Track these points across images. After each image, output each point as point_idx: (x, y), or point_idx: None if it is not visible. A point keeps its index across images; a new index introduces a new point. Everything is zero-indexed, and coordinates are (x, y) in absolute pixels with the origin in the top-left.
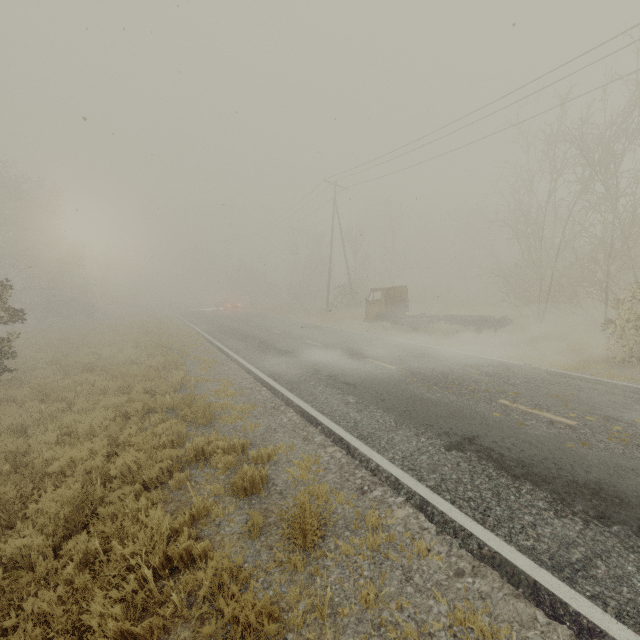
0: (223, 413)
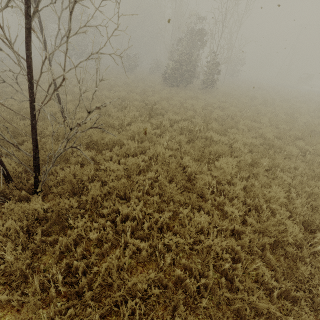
0: None
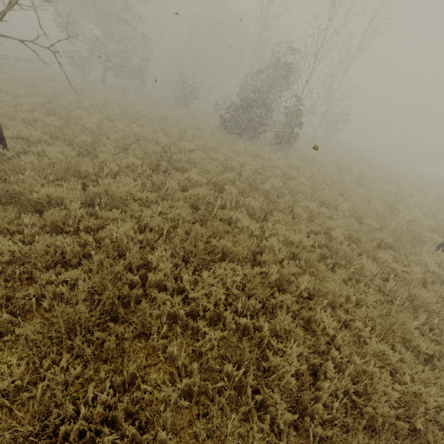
0: None
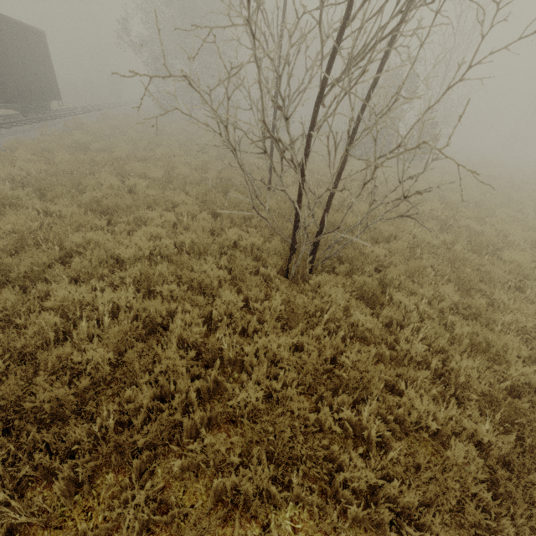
0: None
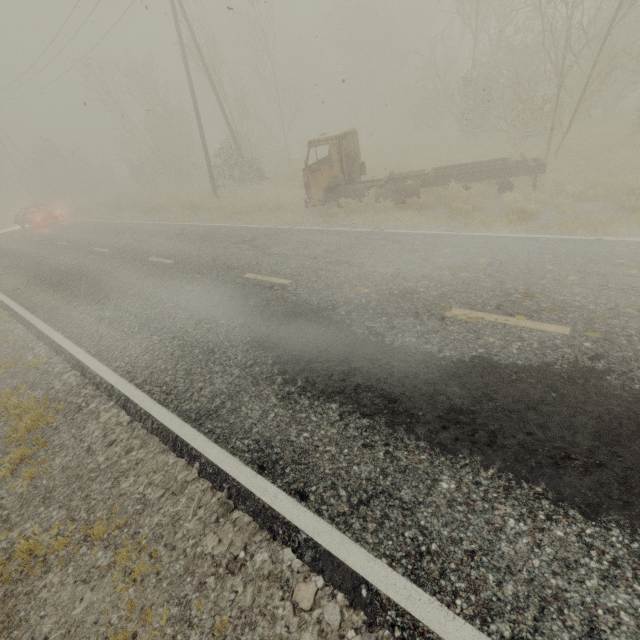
0: None
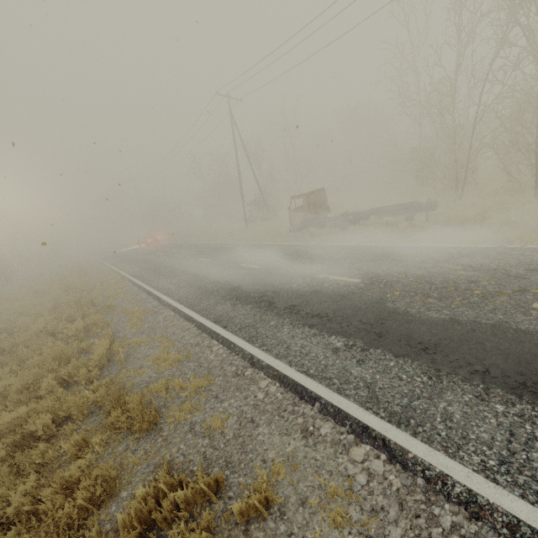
0: (170, 400)
